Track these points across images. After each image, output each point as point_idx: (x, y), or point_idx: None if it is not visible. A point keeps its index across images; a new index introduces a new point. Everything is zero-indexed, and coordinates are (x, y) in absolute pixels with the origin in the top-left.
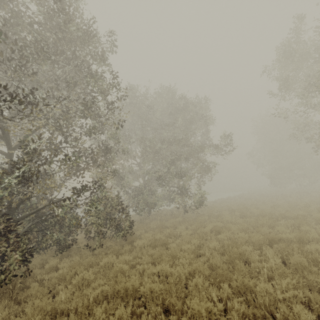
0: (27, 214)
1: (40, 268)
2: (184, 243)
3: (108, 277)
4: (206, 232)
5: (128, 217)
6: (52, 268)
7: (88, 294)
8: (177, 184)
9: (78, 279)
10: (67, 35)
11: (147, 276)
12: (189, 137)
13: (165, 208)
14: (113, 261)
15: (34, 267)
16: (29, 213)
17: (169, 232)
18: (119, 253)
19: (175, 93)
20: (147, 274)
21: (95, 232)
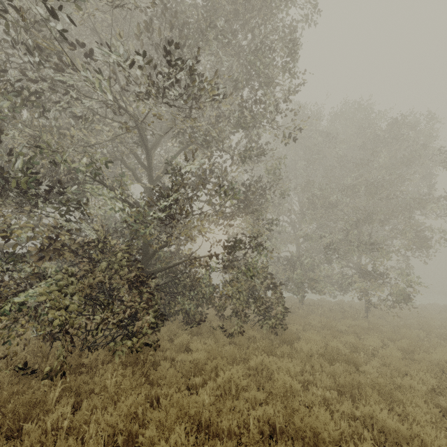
0: (162, 268)
1: (167, 340)
2: (401, 375)
3: (267, 390)
4: (436, 363)
5: (281, 300)
6: (182, 346)
7: (242, 409)
8: (356, 264)
9: (224, 377)
10: (241, 9)
11: (339, 416)
12: (397, 184)
13: (325, 299)
14: (269, 365)
15: (162, 338)
16: (164, 266)
17: (354, 343)
18: (272, 354)
19: (371, 111)
20: (339, 412)
21: (234, 311)
